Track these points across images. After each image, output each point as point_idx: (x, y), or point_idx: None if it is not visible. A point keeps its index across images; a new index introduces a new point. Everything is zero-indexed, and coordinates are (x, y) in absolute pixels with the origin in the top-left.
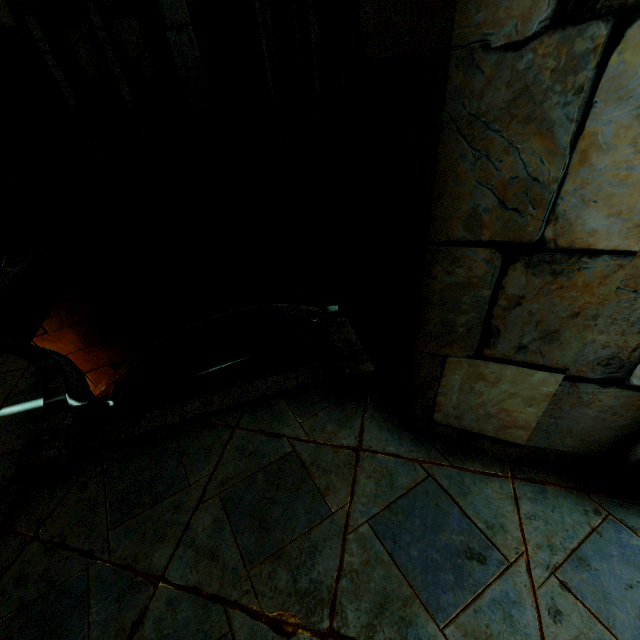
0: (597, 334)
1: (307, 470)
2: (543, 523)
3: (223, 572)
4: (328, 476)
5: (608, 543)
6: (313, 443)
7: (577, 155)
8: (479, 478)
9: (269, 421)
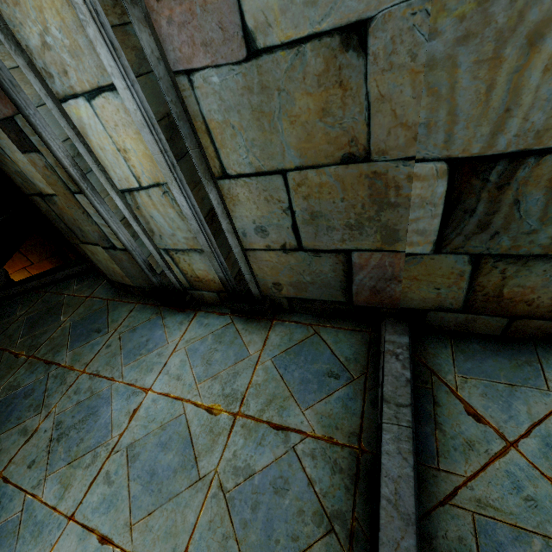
0: (86, 227)
1: (63, 306)
2: (133, 318)
3: (10, 342)
4: (69, 308)
5: (150, 323)
6: (73, 296)
7: (16, 163)
8: (125, 304)
9: (63, 288)
